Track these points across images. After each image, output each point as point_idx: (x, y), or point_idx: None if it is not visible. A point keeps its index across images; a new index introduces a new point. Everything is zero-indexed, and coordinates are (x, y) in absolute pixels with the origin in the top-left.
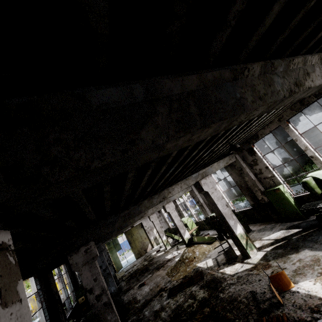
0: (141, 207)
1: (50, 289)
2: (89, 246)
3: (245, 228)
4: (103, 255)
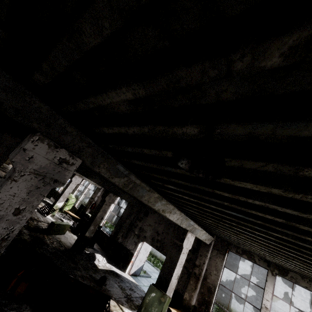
0: None
1: None
2: None
3: (50, 195)
4: None
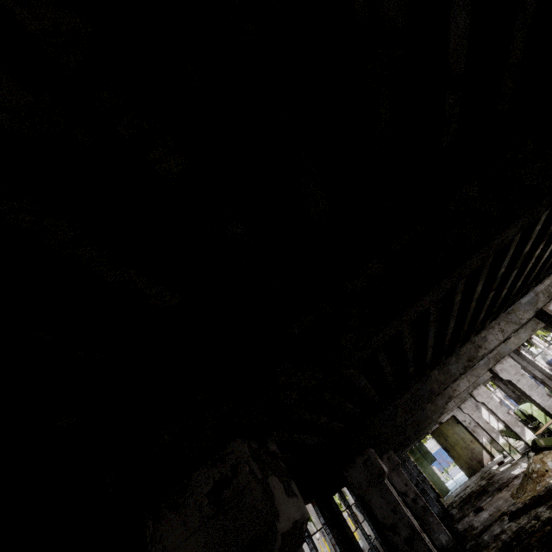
0: (426, 412)
1: (365, 502)
2: (389, 454)
3: None
4: (407, 466)
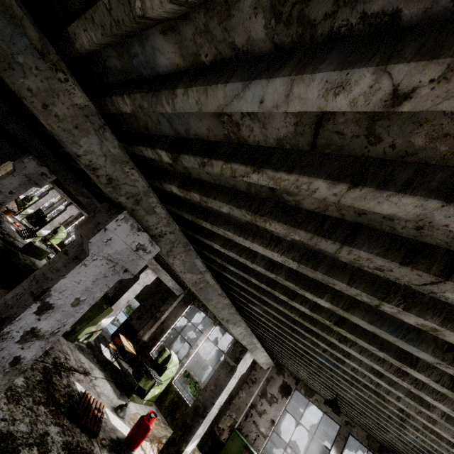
0: None
1: None
2: None
3: (36, 224)
4: None
